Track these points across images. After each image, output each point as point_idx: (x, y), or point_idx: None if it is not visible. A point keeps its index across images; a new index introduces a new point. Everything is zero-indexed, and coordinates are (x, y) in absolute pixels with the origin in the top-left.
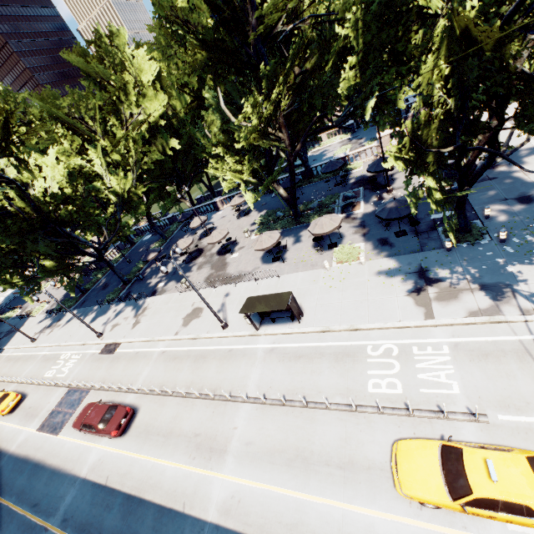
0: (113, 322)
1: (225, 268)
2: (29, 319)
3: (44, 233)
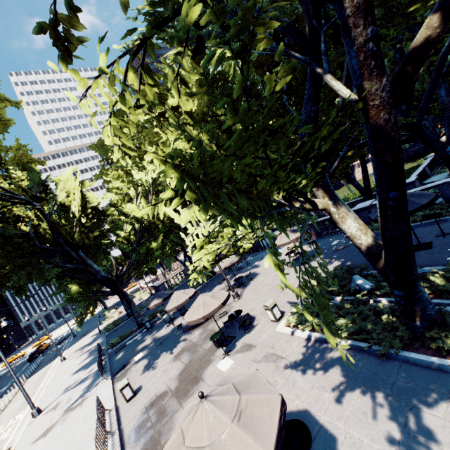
0: (64, 395)
1: (186, 395)
2: (100, 325)
3: (63, 256)
